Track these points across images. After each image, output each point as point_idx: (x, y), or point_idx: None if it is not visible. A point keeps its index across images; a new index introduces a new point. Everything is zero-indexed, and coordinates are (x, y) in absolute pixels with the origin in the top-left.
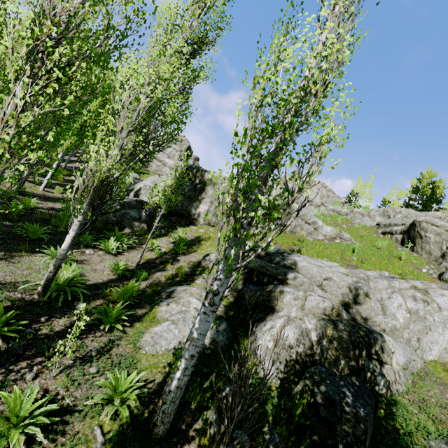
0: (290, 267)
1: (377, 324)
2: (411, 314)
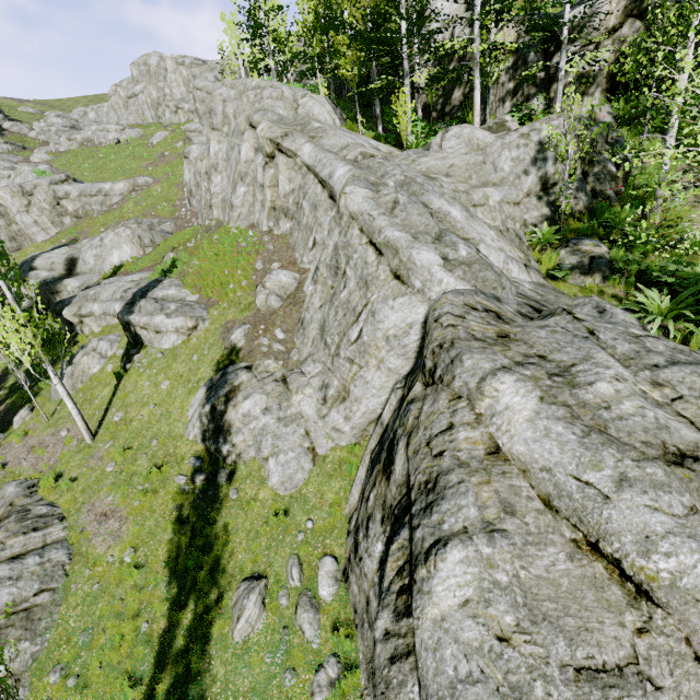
0: (31, 269)
1: (83, 272)
2: (96, 257)
